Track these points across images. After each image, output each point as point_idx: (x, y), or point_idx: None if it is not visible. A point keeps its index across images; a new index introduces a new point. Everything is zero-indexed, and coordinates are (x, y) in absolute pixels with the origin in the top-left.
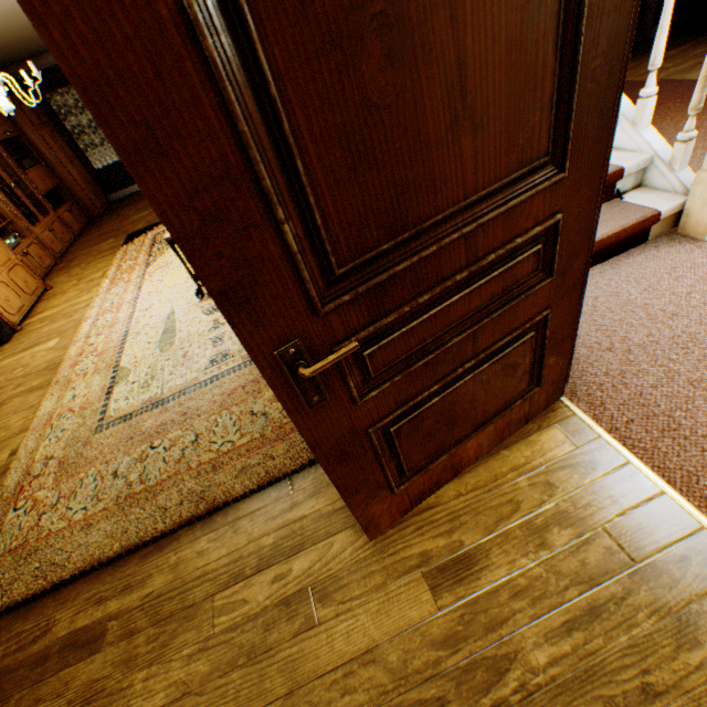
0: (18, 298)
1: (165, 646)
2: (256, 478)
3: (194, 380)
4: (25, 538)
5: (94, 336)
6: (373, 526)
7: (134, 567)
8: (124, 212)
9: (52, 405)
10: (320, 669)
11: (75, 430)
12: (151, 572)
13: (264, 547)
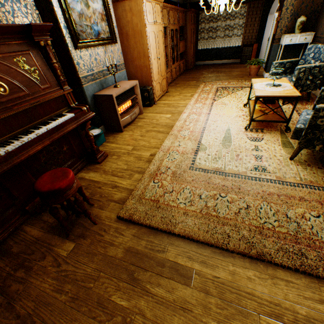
0: (159, 91)
1: (226, 318)
2: (291, 261)
3: (243, 172)
4: (156, 198)
5: (187, 121)
6: None
7: (207, 253)
8: (200, 71)
9: (168, 143)
10: None
11: (179, 161)
12: (217, 265)
13: (297, 312)
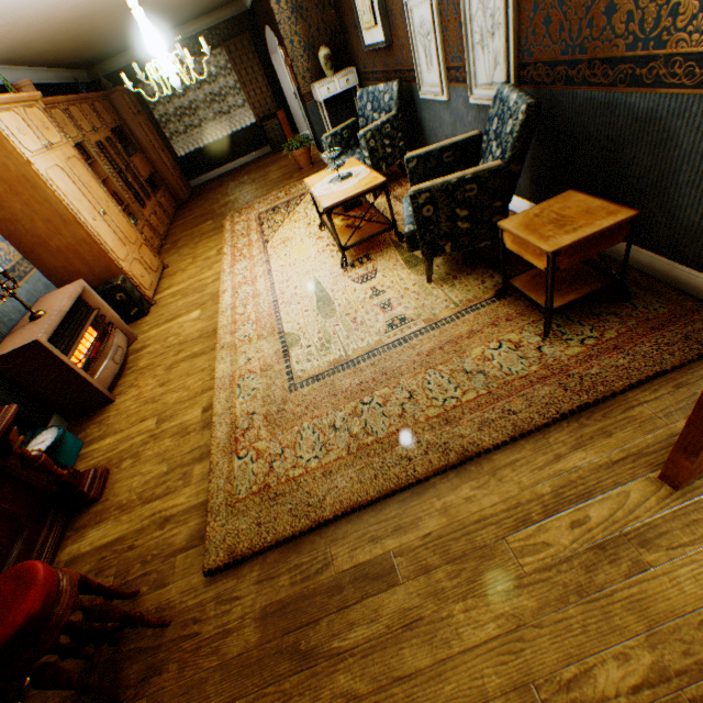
0: (148, 275)
1: (471, 582)
2: (502, 431)
3: (377, 343)
4: (262, 483)
5: (239, 307)
6: (689, 475)
7: (395, 510)
8: (210, 197)
9: (226, 368)
10: (677, 610)
11: (264, 389)
12: (419, 516)
13: (542, 495)
